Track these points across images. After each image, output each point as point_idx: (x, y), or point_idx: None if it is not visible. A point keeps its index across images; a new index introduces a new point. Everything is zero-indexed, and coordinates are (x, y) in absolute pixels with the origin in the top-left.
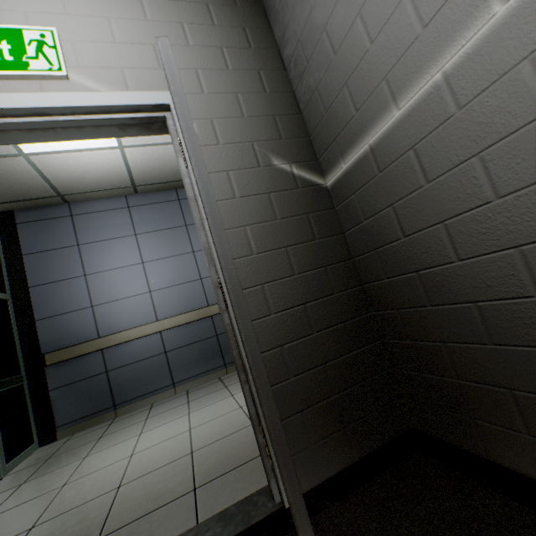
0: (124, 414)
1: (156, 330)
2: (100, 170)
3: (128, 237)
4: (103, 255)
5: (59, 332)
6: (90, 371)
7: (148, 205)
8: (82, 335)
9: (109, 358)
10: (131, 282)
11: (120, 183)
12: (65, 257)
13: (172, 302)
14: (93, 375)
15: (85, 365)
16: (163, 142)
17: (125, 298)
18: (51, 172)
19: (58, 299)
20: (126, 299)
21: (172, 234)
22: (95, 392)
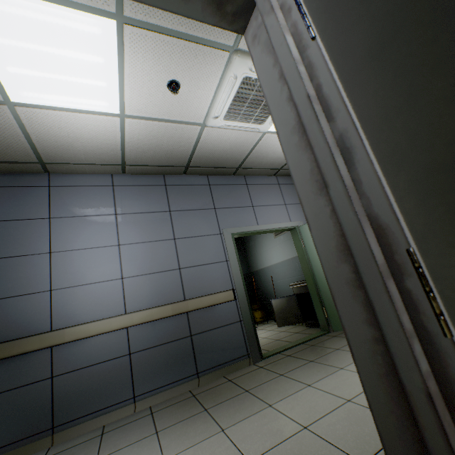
0: (63, 440)
1: (122, 325)
2: (93, 139)
3: (107, 216)
4: (76, 231)
5: (0, 320)
6: (30, 376)
7: (134, 186)
8: (30, 326)
9: (58, 358)
10: (102, 265)
11: (109, 159)
12: (31, 230)
13: (145, 292)
14: (32, 382)
15: (25, 367)
16: (167, 119)
17: (92, 283)
18: (37, 131)
19: (10, 278)
20: (93, 284)
21: (154, 218)
22: (29, 406)
